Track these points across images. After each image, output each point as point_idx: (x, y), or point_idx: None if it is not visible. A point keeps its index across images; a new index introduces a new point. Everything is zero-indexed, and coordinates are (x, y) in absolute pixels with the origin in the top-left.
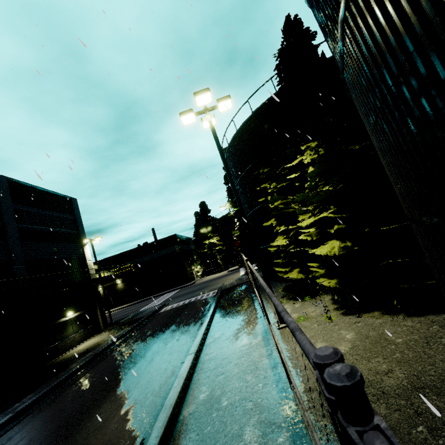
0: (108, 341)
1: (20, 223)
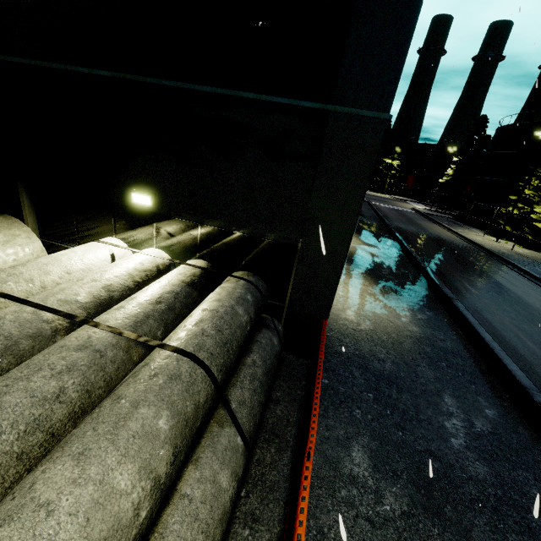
0: None
1: None
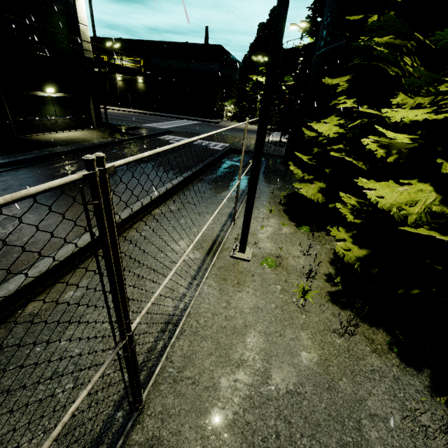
0: (88, 143)
1: None
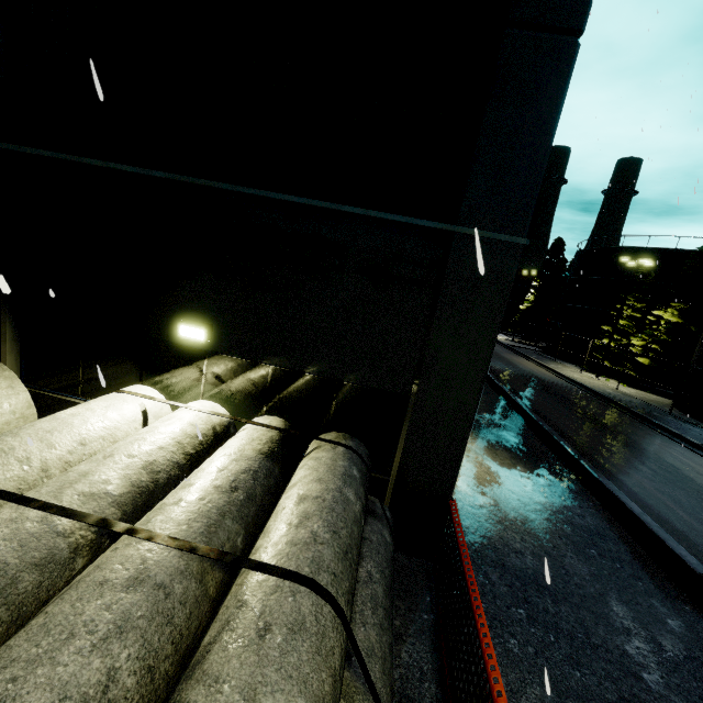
0: None
1: None
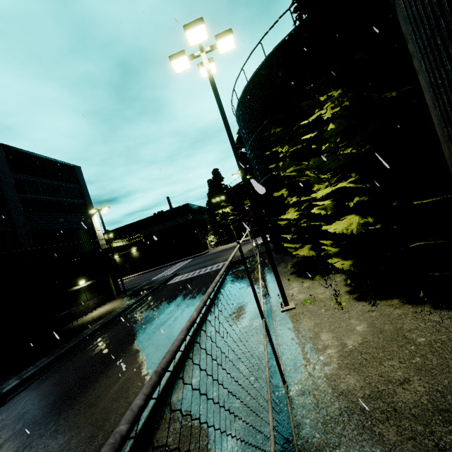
0: (120, 309)
1: (22, 193)
